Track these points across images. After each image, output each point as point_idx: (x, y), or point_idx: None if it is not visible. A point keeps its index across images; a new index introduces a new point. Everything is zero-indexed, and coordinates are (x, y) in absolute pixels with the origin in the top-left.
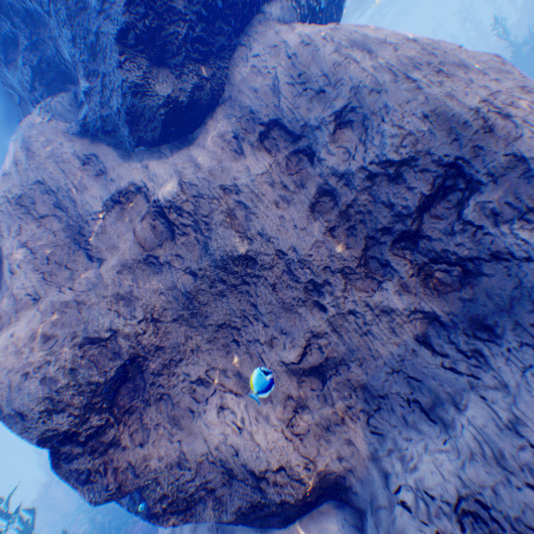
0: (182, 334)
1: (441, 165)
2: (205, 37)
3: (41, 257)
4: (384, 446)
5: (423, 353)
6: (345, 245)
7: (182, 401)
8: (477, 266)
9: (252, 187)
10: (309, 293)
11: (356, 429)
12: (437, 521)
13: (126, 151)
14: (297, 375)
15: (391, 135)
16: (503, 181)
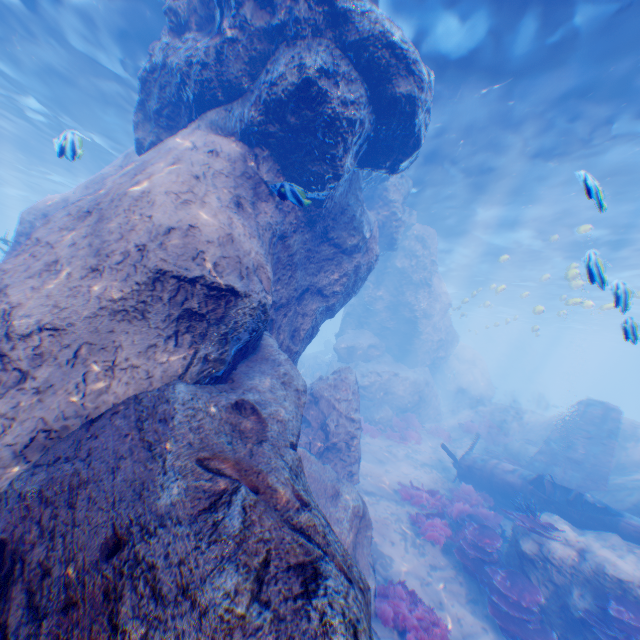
0: None
1: None
2: (173, 116)
3: (97, 181)
4: None
5: None
6: None
7: None
8: None
9: None
10: None
11: None
12: None
13: None
14: None
15: None
16: None
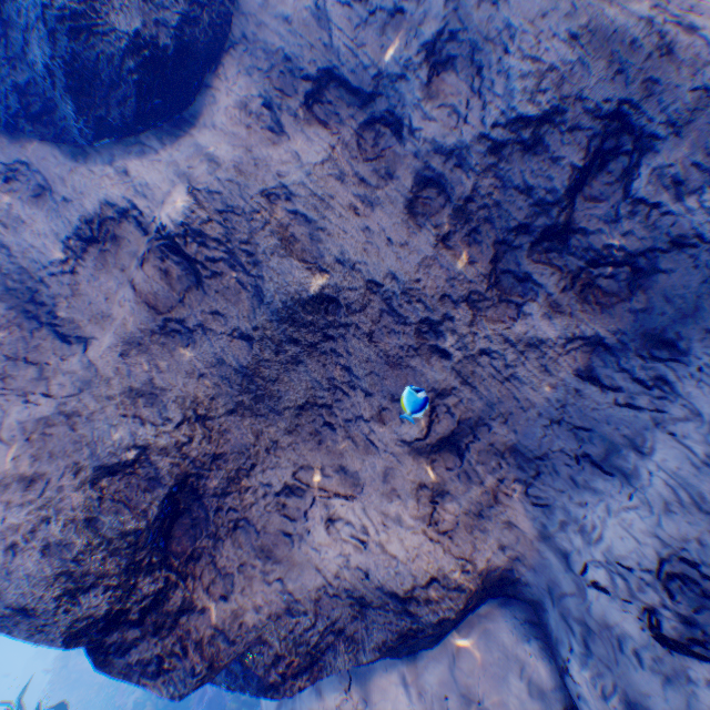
0: (247, 430)
1: (600, 117)
2: None
3: None
4: (553, 520)
5: (590, 392)
6: (466, 260)
7: (269, 525)
8: (652, 262)
9: (312, 187)
10: (424, 337)
11: (515, 506)
12: (641, 596)
13: (80, 149)
14: (423, 453)
15: (523, 76)
16: (689, 131)
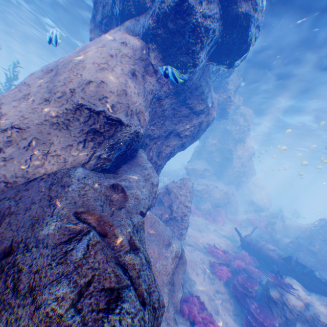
0: None
1: None
2: (108, 24)
3: None
4: None
5: None
6: None
7: None
8: None
9: None
10: None
11: None
12: None
13: None
14: None
15: None
16: None
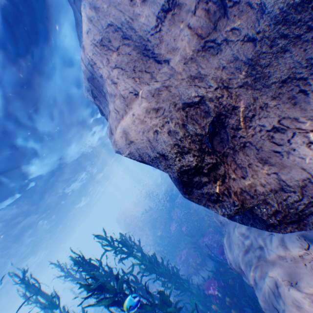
0: (249, 96)
1: None
2: None
3: (127, 70)
4: None
5: None
6: None
7: (263, 147)
8: None
9: None
10: None
11: None
12: None
13: None
14: None
15: None
16: None
